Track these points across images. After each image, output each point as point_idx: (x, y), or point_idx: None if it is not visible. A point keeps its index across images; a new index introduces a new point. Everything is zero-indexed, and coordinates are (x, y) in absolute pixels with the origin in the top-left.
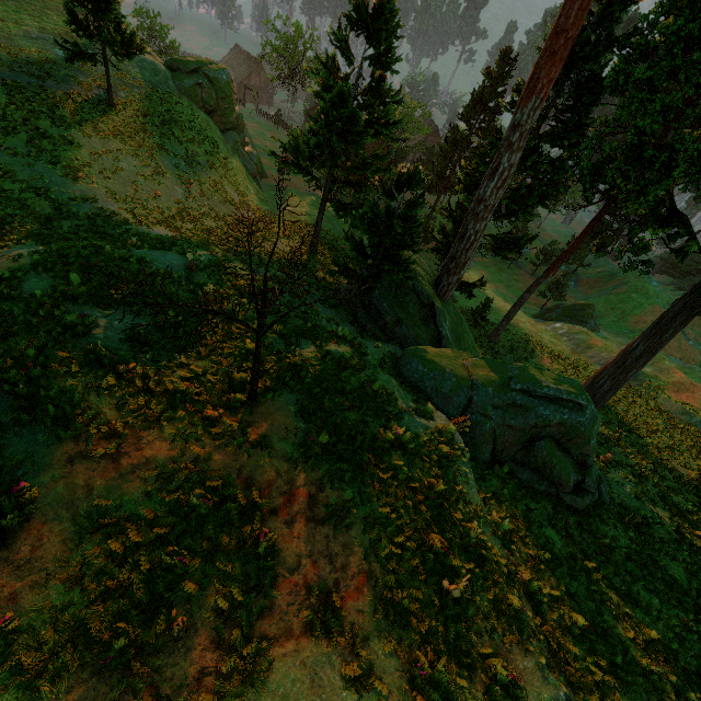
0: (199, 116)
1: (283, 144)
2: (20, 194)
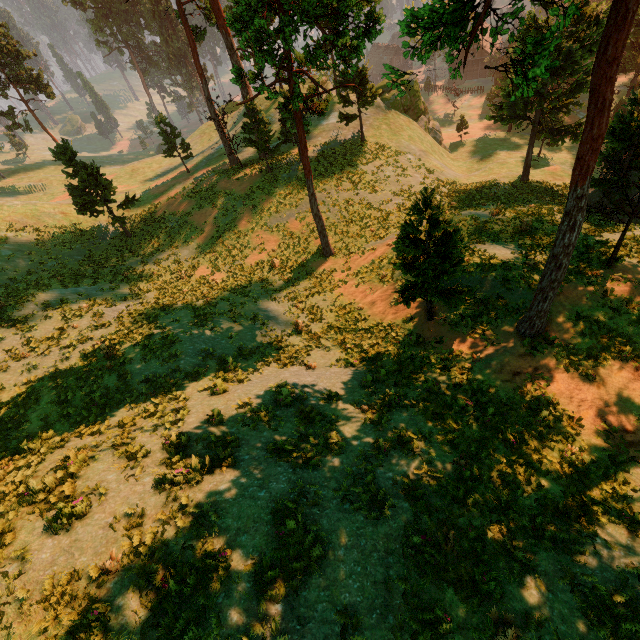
0: (403, 118)
1: (496, 106)
2: (362, 211)
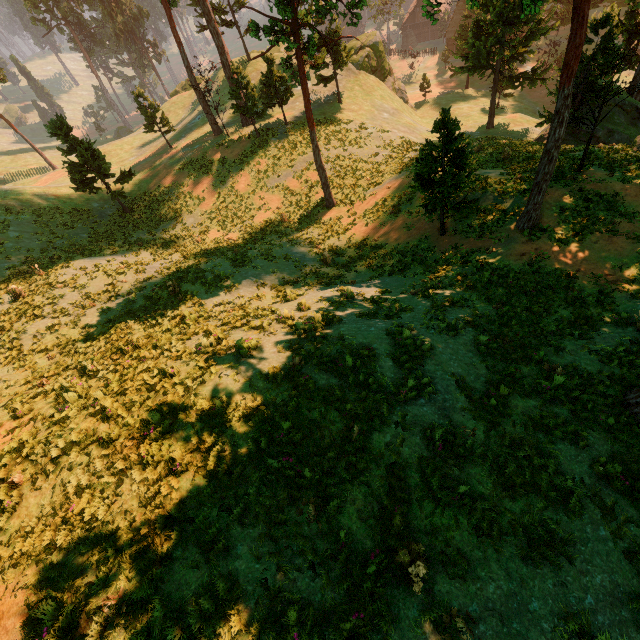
0: (372, 79)
1: (463, 58)
2: (353, 165)
